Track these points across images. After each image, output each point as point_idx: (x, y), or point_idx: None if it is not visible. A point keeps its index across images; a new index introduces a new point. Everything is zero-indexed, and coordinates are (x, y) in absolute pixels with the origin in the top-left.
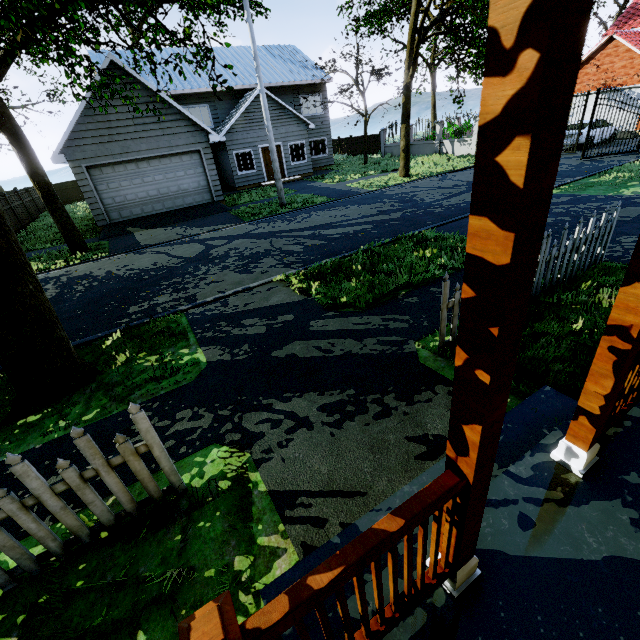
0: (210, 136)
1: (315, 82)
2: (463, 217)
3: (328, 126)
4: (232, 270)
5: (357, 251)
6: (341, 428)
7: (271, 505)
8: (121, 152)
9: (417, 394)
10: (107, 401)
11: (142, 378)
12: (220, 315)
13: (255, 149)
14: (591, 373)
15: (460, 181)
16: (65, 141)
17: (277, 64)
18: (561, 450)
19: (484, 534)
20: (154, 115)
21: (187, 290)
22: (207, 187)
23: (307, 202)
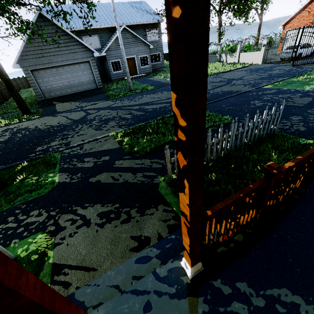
0: (94, 53)
1: (154, 22)
2: (217, 100)
3: (161, 46)
4: (93, 128)
5: (156, 119)
6: (103, 227)
7: (50, 272)
8: (48, 62)
9: (148, 209)
10: (4, 202)
11: (25, 190)
12: (76, 154)
13: (121, 59)
14: (182, 231)
15: (224, 78)
16: (19, 57)
17: (134, 12)
18: (183, 262)
19: (123, 313)
20: (64, 42)
21: (67, 139)
22: (94, 80)
23: (144, 89)
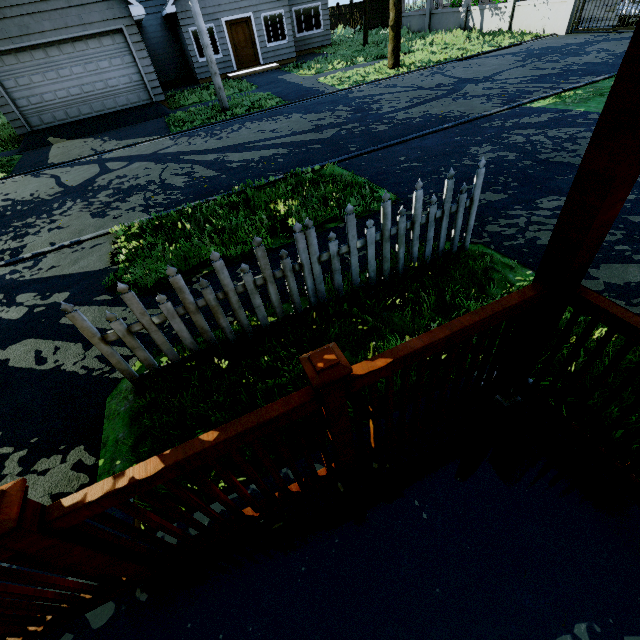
0: (131, 7)
1: None
2: (397, 142)
3: None
4: (90, 211)
5: (228, 193)
6: None
7: None
8: (20, 34)
9: (46, 457)
10: None
11: None
12: (12, 282)
13: (217, 24)
14: None
15: (451, 77)
16: None
17: None
18: None
19: None
20: None
21: (24, 237)
22: (142, 82)
23: (255, 106)
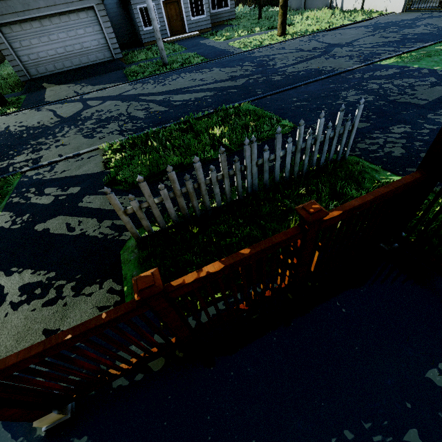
0: None
1: None
2: (289, 88)
3: None
4: (82, 134)
5: (177, 122)
6: (16, 310)
7: None
8: (23, 9)
9: (88, 286)
10: None
11: None
12: (39, 180)
13: (157, 3)
14: None
15: (323, 43)
16: None
17: None
18: None
19: None
20: None
21: (40, 151)
22: (106, 45)
23: (186, 62)
